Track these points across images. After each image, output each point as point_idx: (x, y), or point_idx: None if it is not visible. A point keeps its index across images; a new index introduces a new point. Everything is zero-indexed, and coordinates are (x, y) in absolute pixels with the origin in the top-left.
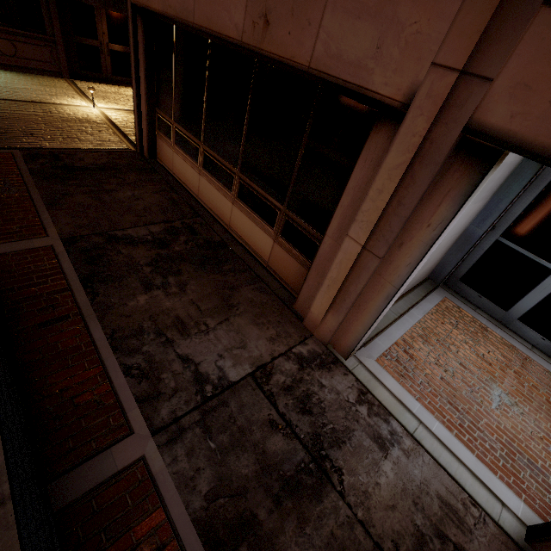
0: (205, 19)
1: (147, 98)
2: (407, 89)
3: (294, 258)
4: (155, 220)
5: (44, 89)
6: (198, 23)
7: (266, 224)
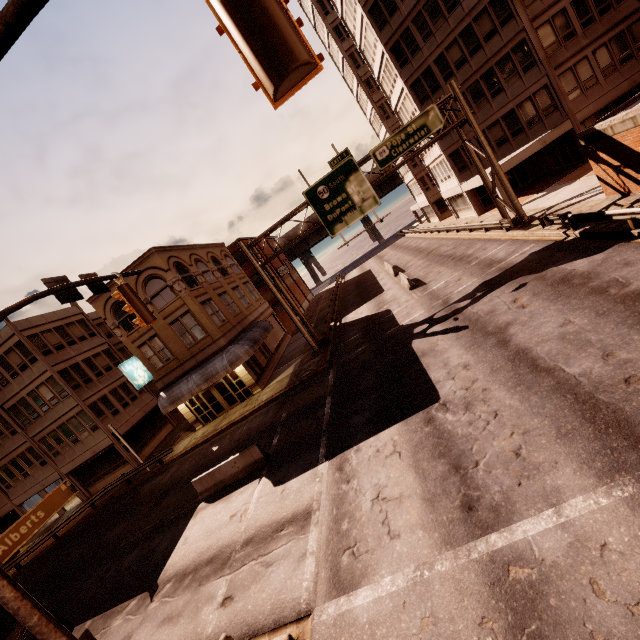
0: None
1: None
2: (13, 508)
3: None
4: None
5: None
6: None
7: None
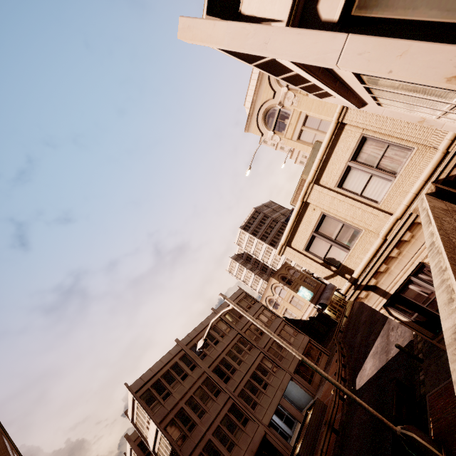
0: None
1: None
2: (264, 431)
3: None
4: None
5: None
6: None
7: None
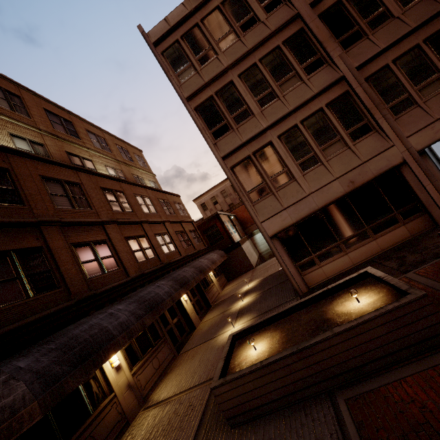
0: (324, 202)
1: (293, 263)
2: (401, 159)
3: (416, 219)
4: (380, 265)
5: (202, 353)
6: (321, 206)
7: (395, 225)
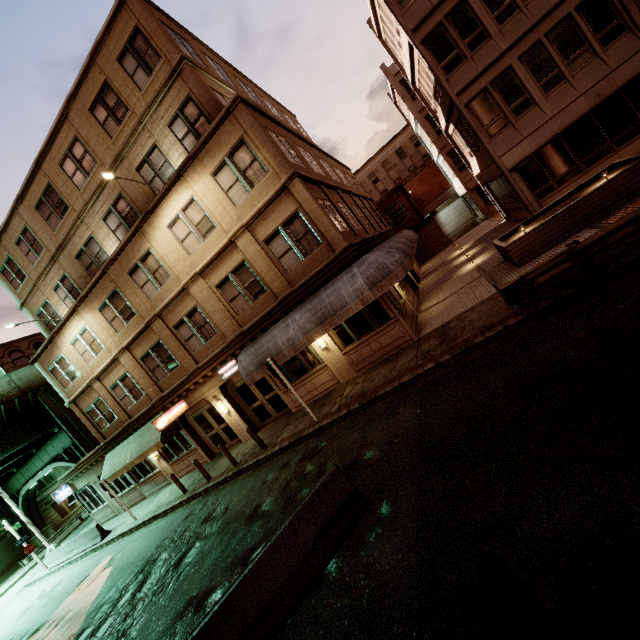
0: (567, 123)
1: (531, 192)
2: None
3: None
4: None
5: (449, 283)
6: (564, 128)
7: (639, 134)
